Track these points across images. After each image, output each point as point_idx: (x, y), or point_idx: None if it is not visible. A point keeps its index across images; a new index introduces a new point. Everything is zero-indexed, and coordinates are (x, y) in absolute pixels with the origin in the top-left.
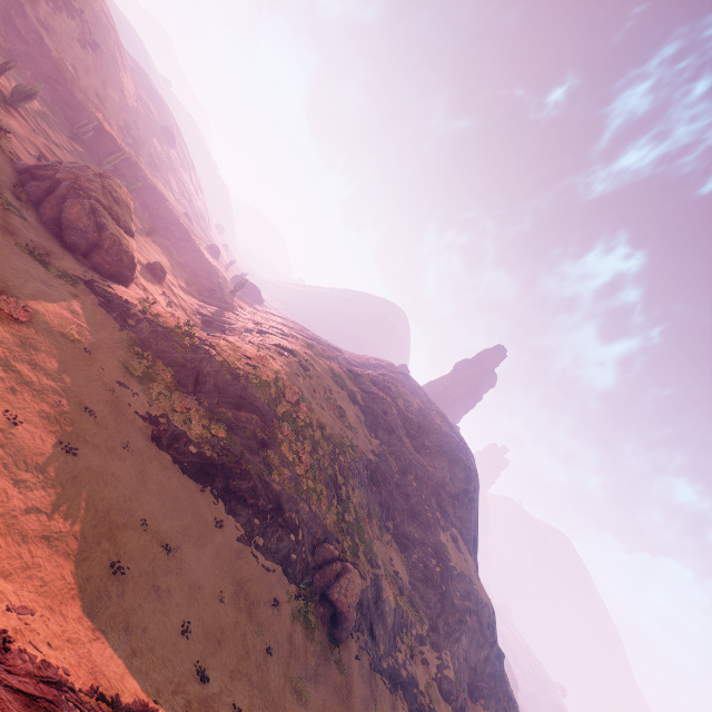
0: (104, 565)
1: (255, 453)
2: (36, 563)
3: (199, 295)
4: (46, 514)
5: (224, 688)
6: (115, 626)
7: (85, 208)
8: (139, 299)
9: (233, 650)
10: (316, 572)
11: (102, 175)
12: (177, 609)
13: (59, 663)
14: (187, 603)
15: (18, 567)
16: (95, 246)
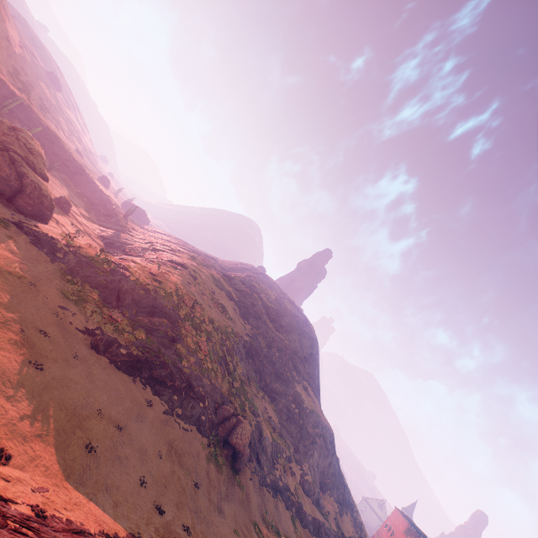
0: (81, 448)
1: (168, 347)
2: (37, 455)
3: (98, 220)
4: (34, 418)
5: (174, 515)
6: (99, 489)
7: (5, 159)
8: (62, 235)
9: (174, 490)
10: (219, 426)
11: (15, 128)
12: (134, 469)
13: (75, 520)
14: (140, 464)
15: (27, 461)
16: (17, 191)
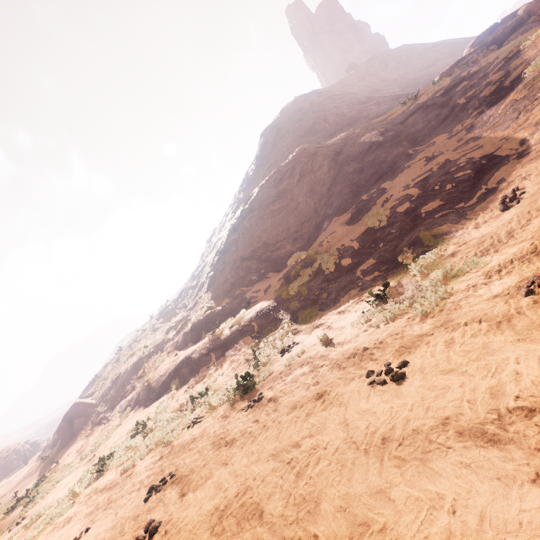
0: None
1: None
2: None
3: None
4: None
5: None
6: None
7: None
8: None
9: None
10: None
11: None
12: None
13: None
14: None
15: None
16: None
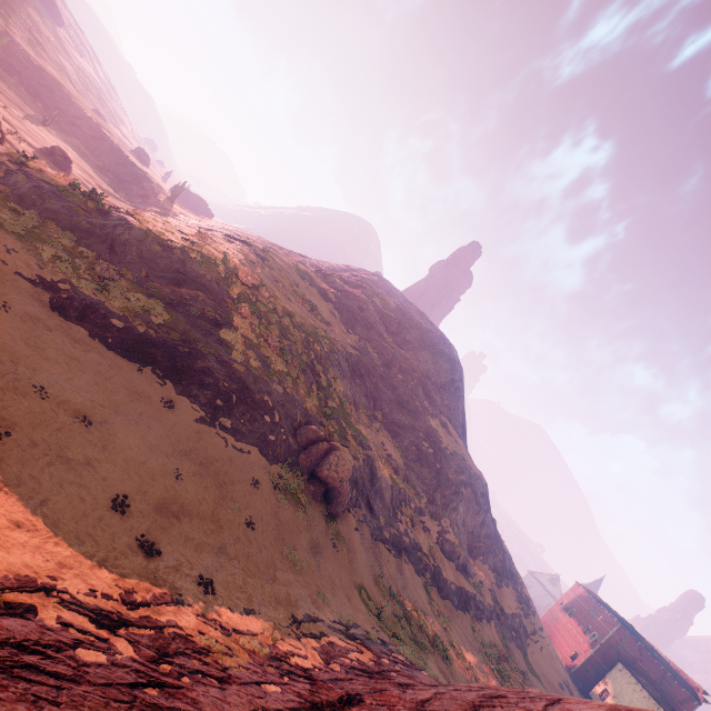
0: None
1: (206, 332)
2: None
3: (129, 201)
4: None
5: (185, 560)
6: None
7: None
8: (9, 151)
9: (198, 525)
10: (301, 453)
11: None
12: (105, 482)
13: None
14: (122, 477)
15: None
16: None
